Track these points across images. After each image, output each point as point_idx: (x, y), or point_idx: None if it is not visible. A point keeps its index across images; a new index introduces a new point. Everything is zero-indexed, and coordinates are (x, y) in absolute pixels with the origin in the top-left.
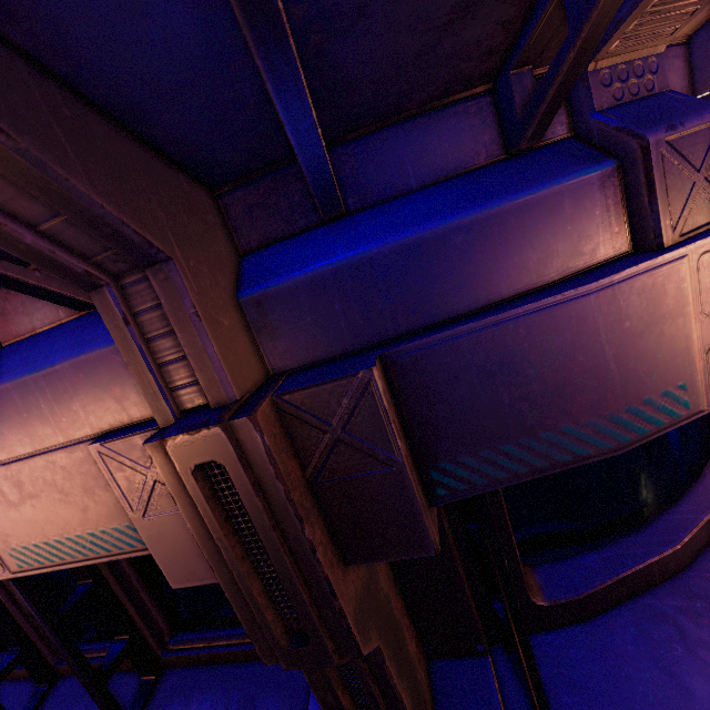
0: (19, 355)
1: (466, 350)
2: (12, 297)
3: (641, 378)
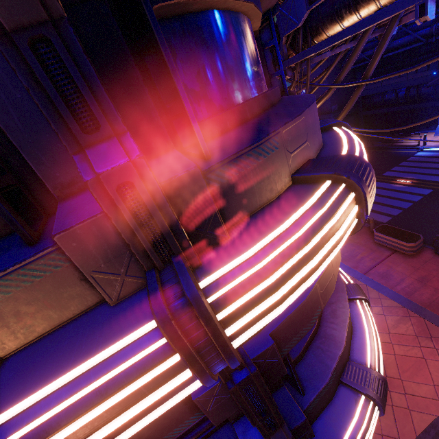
0: None
1: (285, 324)
2: None
3: (313, 311)
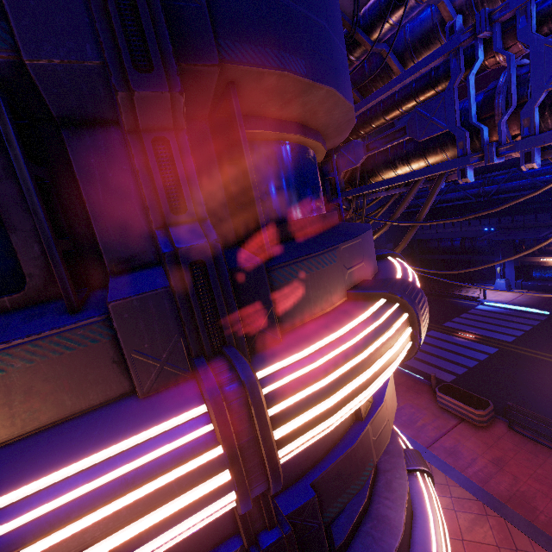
0: None
1: (330, 473)
2: None
3: (364, 463)
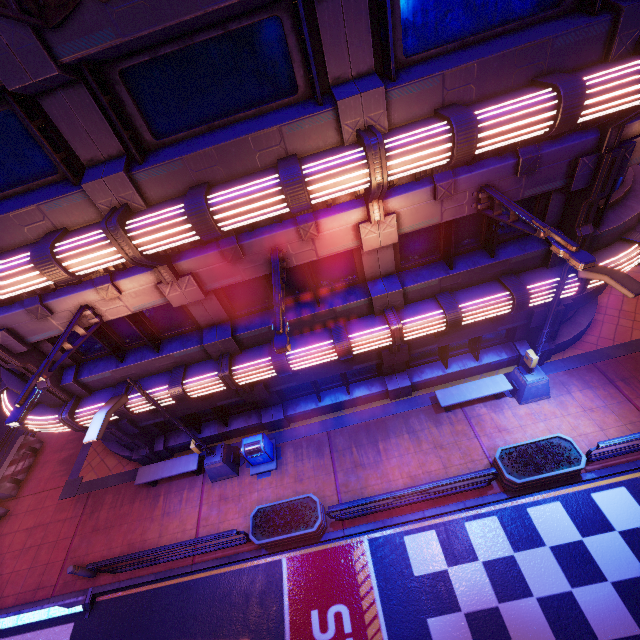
0: (563, 140)
1: None
2: None
3: None
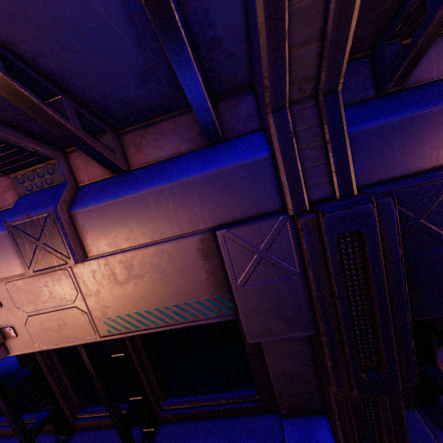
0: (150, 174)
1: None
2: (148, 135)
3: None
